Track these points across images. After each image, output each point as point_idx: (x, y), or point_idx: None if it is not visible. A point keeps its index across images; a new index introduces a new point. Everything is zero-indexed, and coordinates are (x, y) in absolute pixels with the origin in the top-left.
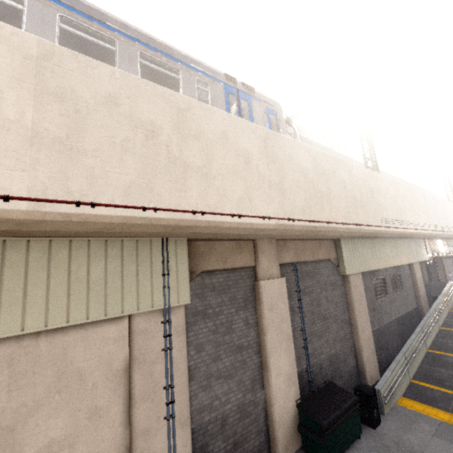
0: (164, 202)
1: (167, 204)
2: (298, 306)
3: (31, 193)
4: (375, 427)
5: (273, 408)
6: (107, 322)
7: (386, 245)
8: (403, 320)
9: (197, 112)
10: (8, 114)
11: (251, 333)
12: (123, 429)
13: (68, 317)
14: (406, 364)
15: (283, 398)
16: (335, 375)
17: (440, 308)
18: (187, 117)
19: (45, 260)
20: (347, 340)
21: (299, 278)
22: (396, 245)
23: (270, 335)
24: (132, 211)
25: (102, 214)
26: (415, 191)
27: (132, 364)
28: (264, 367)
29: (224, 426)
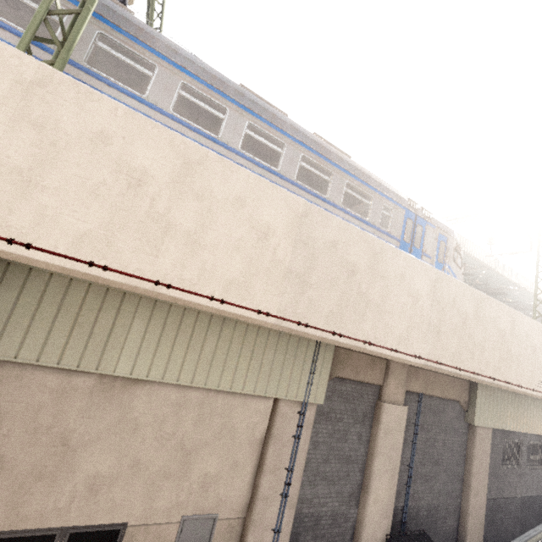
0: (347, 329)
1: (348, 332)
2: (411, 440)
3: (278, 312)
4: None
5: (363, 531)
6: (260, 397)
7: (533, 405)
8: (531, 504)
9: (386, 255)
10: (279, 256)
11: (361, 450)
12: (248, 488)
13: (243, 386)
14: None
15: (374, 526)
16: (430, 529)
17: None
18: (378, 259)
19: (241, 338)
20: (454, 497)
21: (420, 411)
22: None
23: (379, 459)
24: (326, 333)
25: (309, 333)
26: None
27: (269, 439)
28: (364, 487)
29: (316, 525)
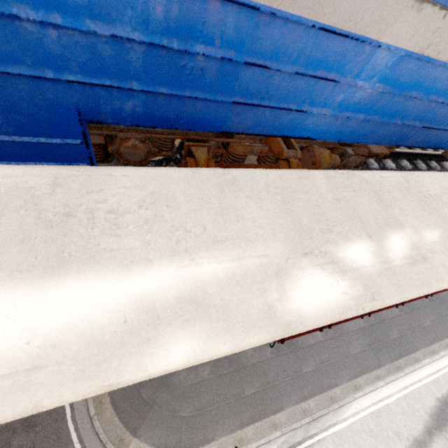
0: None
1: None
2: None
3: None
4: None
5: None
6: None
7: None
8: None
9: None
10: None
11: None
12: None
13: None
14: None
15: None
16: None
17: None
18: None
19: None
20: None
21: None
22: None
23: None
24: None
25: None
26: None
27: None
28: None
29: None
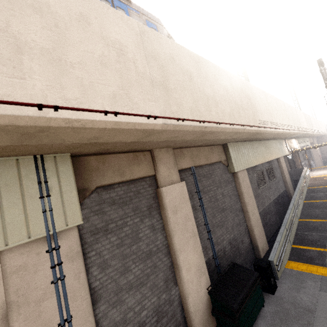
0: None
1: None
2: (199, 205)
3: None
4: (274, 293)
5: (188, 301)
6: None
7: (260, 145)
8: (278, 201)
9: None
10: None
11: (159, 237)
12: None
13: None
14: (287, 234)
15: (196, 289)
16: (236, 254)
17: (302, 187)
18: None
19: None
20: (242, 224)
21: (197, 180)
22: (267, 145)
23: (177, 235)
24: None
25: None
26: (278, 100)
27: (7, 312)
28: (175, 266)
29: None
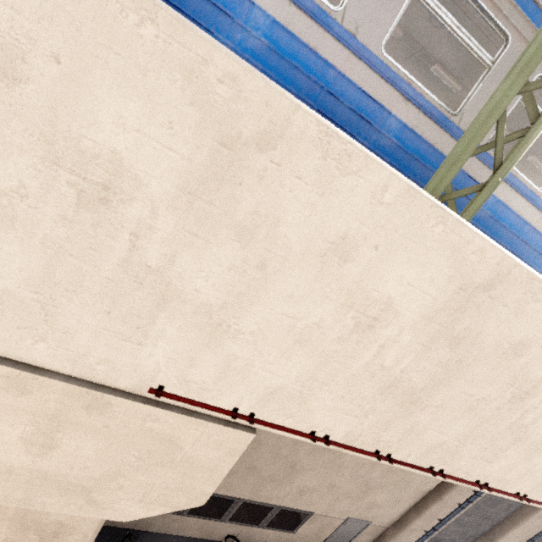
0: None
1: None
2: None
3: None
4: None
5: None
6: None
7: None
8: None
9: None
10: None
11: (503, 514)
12: (399, 515)
13: None
14: None
15: None
16: None
17: None
18: None
19: None
20: None
21: None
22: None
23: (518, 530)
24: None
25: None
26: None
27: (437, 500)
28: (488, 537)
29: None
